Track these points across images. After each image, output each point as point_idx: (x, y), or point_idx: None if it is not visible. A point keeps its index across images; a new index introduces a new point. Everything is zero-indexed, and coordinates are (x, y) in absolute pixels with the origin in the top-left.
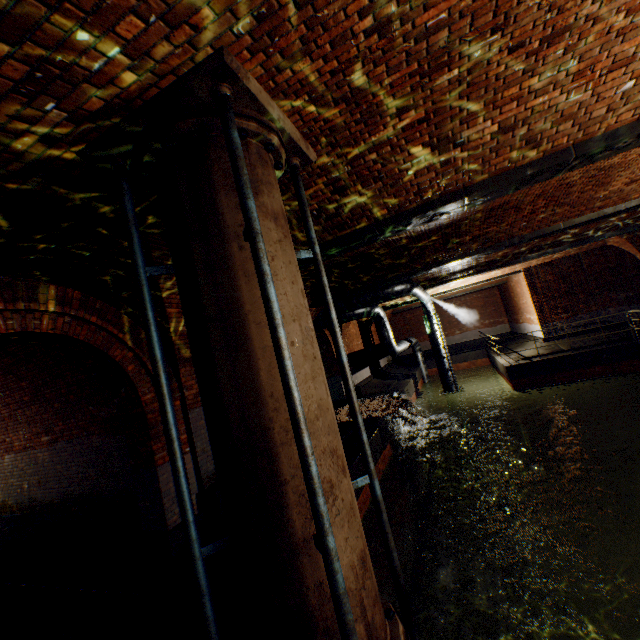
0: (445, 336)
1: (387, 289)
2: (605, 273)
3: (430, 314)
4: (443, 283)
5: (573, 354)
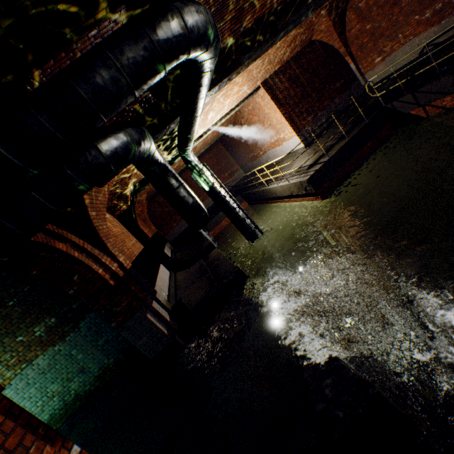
0: (202, 202)
1: (164, 15)
2: (321, 68)
3: (199, 167)
4: (225, 76)
5: (350, 139)
